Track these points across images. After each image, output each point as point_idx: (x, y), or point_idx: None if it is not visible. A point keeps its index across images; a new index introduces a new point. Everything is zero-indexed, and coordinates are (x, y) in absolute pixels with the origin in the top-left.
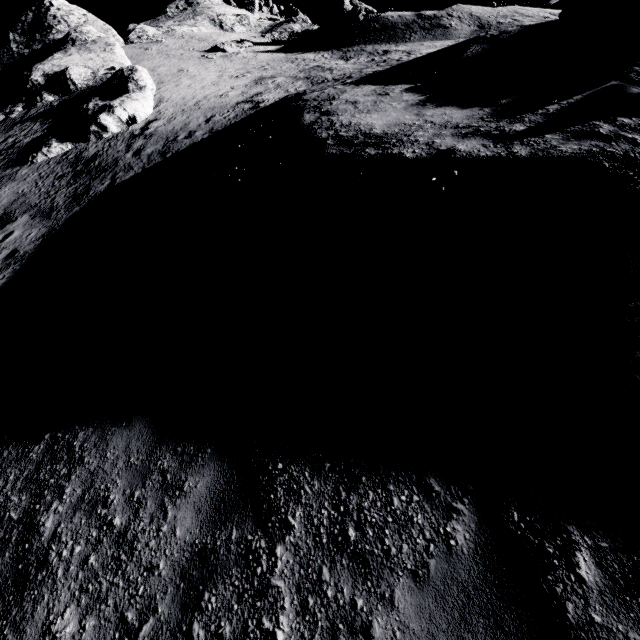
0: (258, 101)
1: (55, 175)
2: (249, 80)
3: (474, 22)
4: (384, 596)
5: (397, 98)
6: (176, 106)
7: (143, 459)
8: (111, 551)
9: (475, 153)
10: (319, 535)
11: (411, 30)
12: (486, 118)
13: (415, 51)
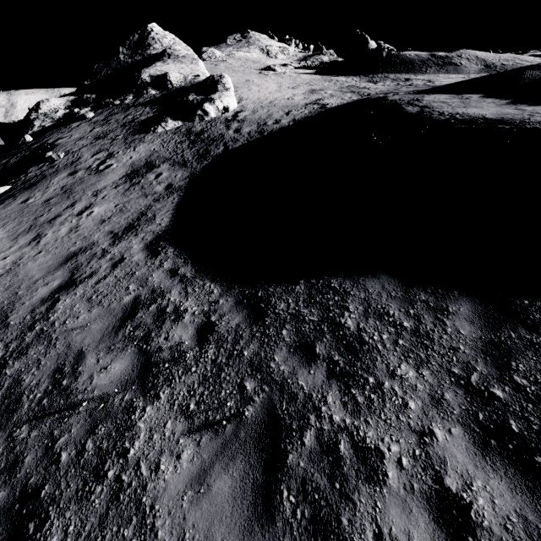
0: (323, 104)
1: (175, 141)
2: (304, 90)
3: (480, 63)
4: None
5: (481, 101)
6: (255, 103)
7: (402, 294)
8: (413, 339)
9: None
10: None
11: (427, 65)
12: None
13: (434, 80)
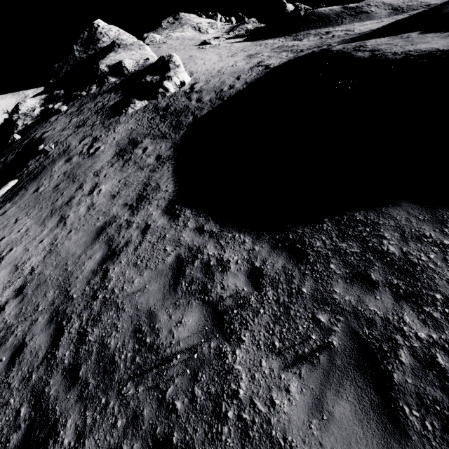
0: (266, 65)
1: (147, 118)
2: (243, 56)
3: (388, 7)
4: None
5: (423, 37)
6: (205, 74)
7: (429, 216)
8: None
9: None
10: None
11: (341, 17)
12: None
13: (351, 29)
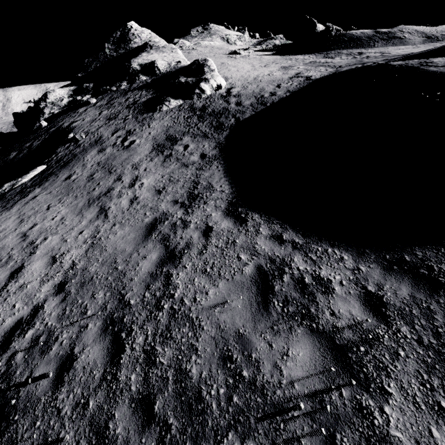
0: (306, 76)
1: (183, 117)
2: (277, 68)
3: (421, 35)
4: None
5: None
6: (241, 80)
7: None
8: None
9: None
10: None
11: (373, 40)
12: None
13: (386, 52)
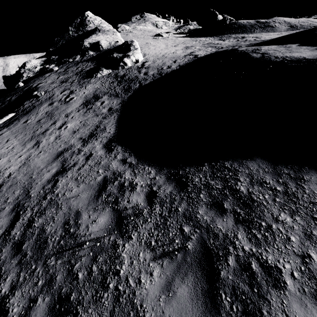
0: (195, 55)
1: (109, 82)
2: (182, 47)
3: (287, 24)
4: None
5: (299, 48)
6: (153, 56)
7: (272, 170)
8: (285, 197)
9: None
10: None
11: (254, 28)
12: None
13: (259, 37)
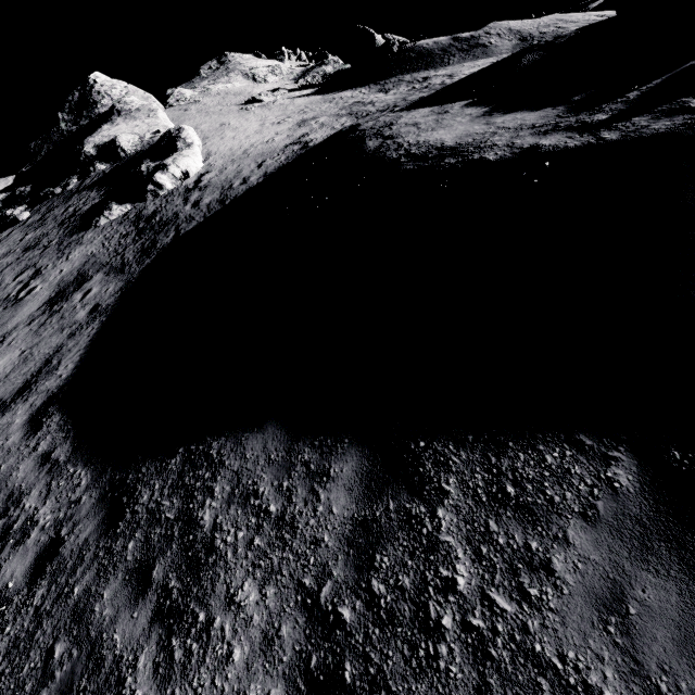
0: (306, 141)
1: (120, 235)
2: (292, 124)
3: (515, 36)
4: (557, 537)
5: (459, 114)
6: (225, 157)
7: (283, 455)
8: (274, 532)
9: (562, 145)
10: (477, 495)
11: (449, 54)
12: (562, 115)
13: (457, 73)
